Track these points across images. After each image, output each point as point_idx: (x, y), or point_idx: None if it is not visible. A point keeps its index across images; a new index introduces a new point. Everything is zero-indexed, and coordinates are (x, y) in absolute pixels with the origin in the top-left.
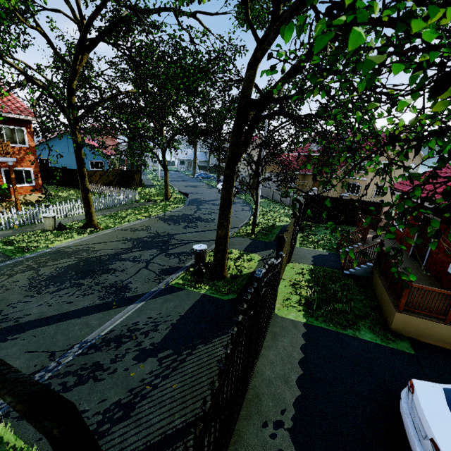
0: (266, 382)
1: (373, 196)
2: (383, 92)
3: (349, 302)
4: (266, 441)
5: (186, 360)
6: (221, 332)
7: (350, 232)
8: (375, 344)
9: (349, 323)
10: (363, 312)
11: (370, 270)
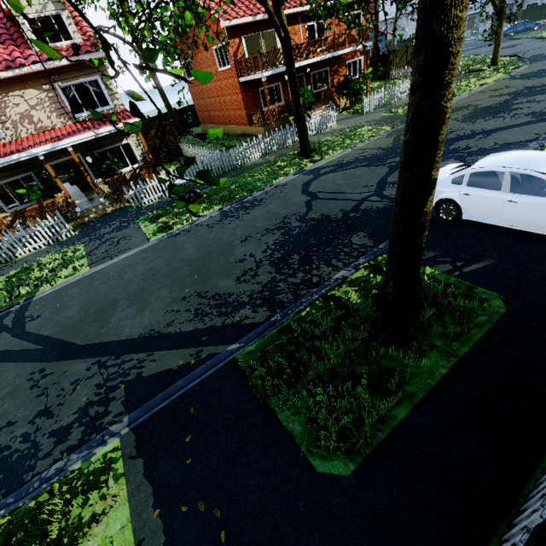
0: None
1: None
2: None
3: None
4: None
5: None
6: None
7: None
8: None
9: None
10: None
11: None
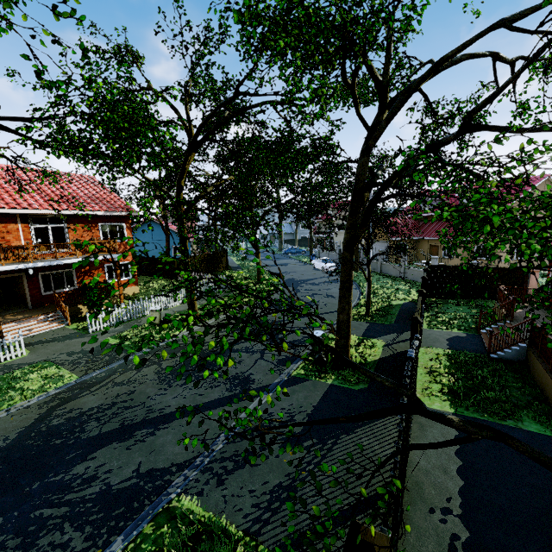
0: (422, 471)
1: (514, 259)
2: (510, 179)
3: (504, 390)
4: (436, 525)
5: (333, 449)
6: (361, 423)
7: (490, 307)
8: (545, 436)
9: (507, 413)
10: (524, 401)
11: (524, 352)
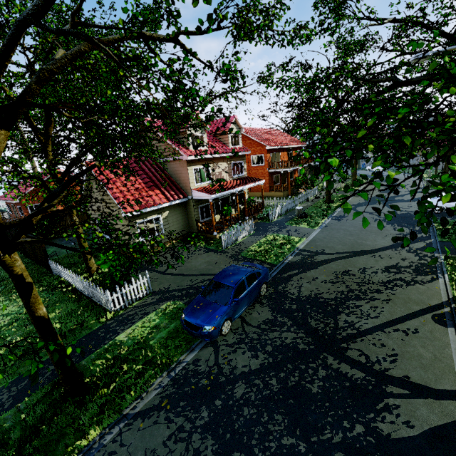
0: None
1: None
2: None
3: None
4: None
5: None
6: None
7: None
8: None
9: None
10: None
11: None
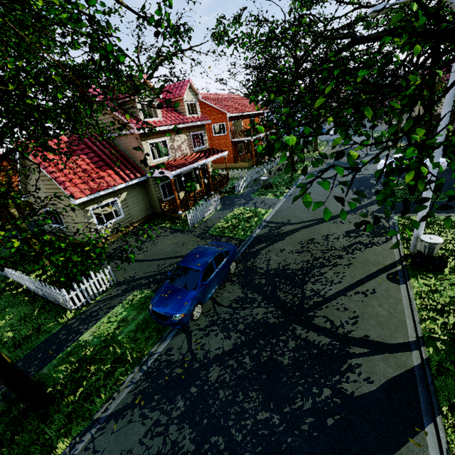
0: None
1: None
2: None
3: None
4: None
5: None
6: None
7: None
8: None
9: None
10: None
11: None
